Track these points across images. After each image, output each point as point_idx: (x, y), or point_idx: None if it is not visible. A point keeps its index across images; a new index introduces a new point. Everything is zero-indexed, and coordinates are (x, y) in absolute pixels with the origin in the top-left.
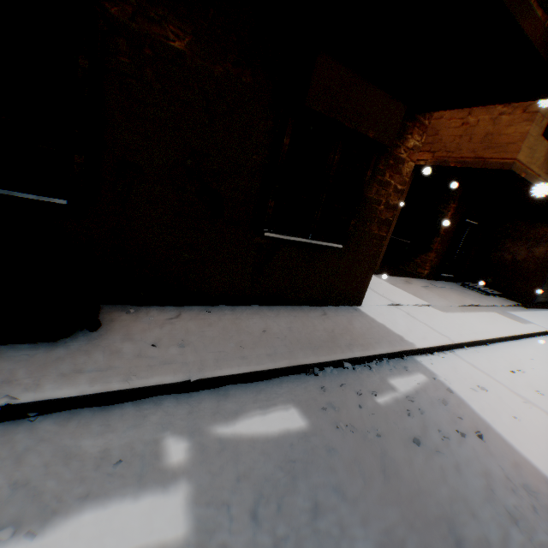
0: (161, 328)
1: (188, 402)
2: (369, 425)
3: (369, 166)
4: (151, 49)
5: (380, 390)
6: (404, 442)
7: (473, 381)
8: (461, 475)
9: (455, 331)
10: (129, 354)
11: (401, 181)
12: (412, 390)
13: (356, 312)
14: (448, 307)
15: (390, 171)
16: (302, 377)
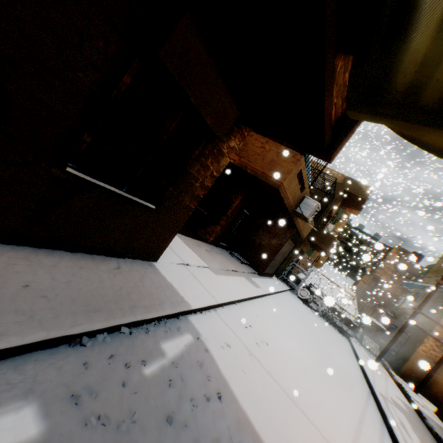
0: None
1: None
2: (127, 408)
3: (198, 146)
4: None
5: (150, 358)
6: (158, 422)
7: (224, 338)
8: None
9: (221, 293)
10: None
11: (217, 169)
12: (179, 354)
13: (150, 269)
14: (219, 271)
15: (212, 158)
16: (63, 350)
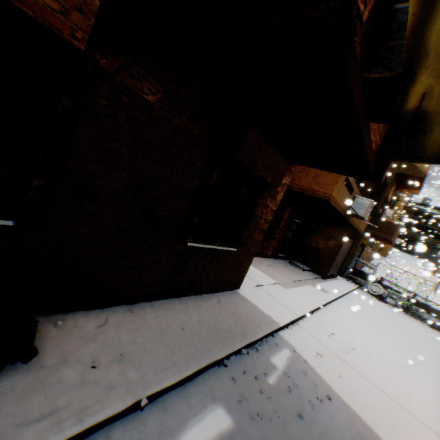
0: (94, 340)
1: (135, 425)
2: (270, 408)
3: (261, 195)
4: (127, 96)
5: (268, 371)
6: (293, 418)
7: (314, 348)
8: (329, 438)
9: (297, 306)
10: (71, 383)
11: (275, 204)
12: (285, 365)
13: (238, 297)
14: (287, 284)
15: (270, 198)
16: (217, 369)
